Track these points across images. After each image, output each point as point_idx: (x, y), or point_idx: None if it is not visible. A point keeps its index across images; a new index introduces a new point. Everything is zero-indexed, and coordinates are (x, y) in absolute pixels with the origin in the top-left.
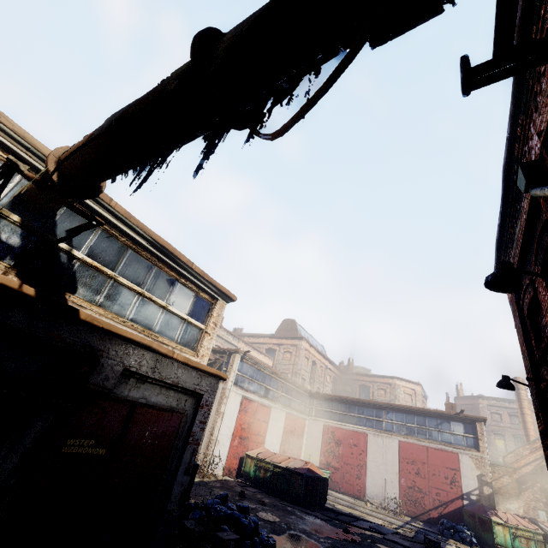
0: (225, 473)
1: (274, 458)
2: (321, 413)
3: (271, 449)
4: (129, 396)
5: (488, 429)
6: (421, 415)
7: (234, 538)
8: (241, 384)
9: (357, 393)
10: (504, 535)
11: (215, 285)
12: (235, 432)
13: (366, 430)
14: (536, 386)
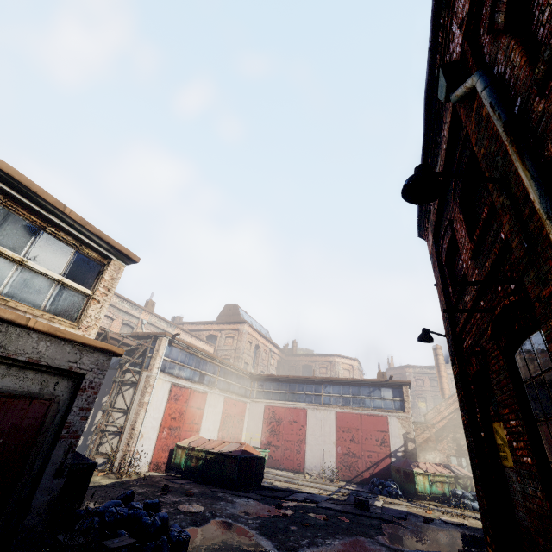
0: (152, 468)
1: (207, 445)
2: (262, 394)
3: (208, 436)
4: None
5: (413, 394)
6: (356, 385)
7: (127, 543)
8: (171, 371)
9: (300, 373)
10: (424, 483)
11: (104, 239)
12: (163, 423)
13: (306, 405)
14: (452, 332)
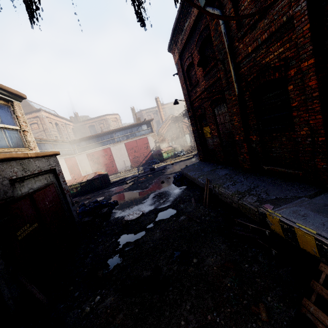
0: None
1: (77, 181)
2: (82, 149)
3: (67, 179)
4: (23, 193)
5: None
6: (130, 128)
7: (107, 209)
8: None
9: (89, 131)
10: (166, 155)
11: (5, 89)
12: None
13: (109, 146)
14: (189, 100)
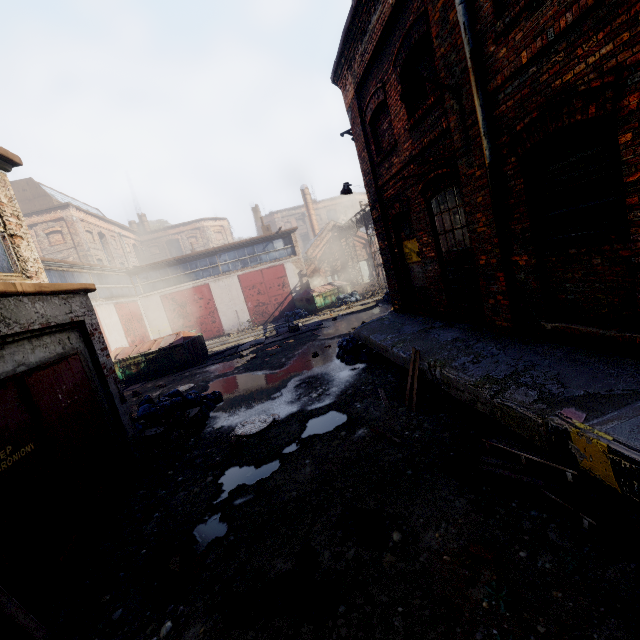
0: None
1: (139, 350)
2: (151, 286)
3: (120, 346)
4: (0, 375)
5: None
6: (250, 246)
7: (198, 410)
8: None
9: (167, 251)
10: (321, 300)
11: None
12: None
13: (207, 280)
14: (375, 185)
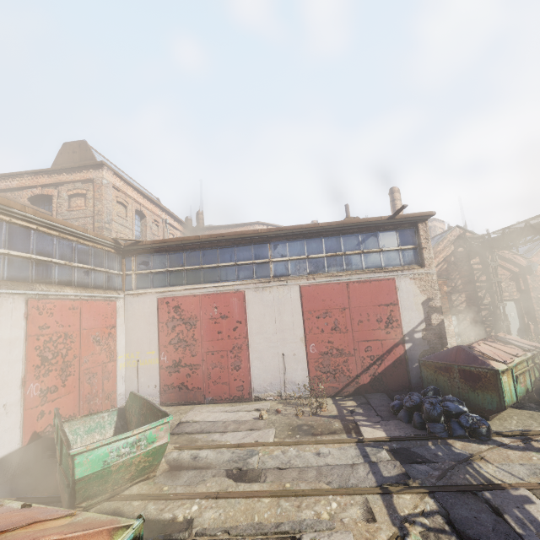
0: None
1: None
2: (149, 279)
3: None
4: None
5: None
6: (333, 235)
7: None
8: None
9: None
10: (509, 386)
11: None
12: None
13: (242, 285)
14: None
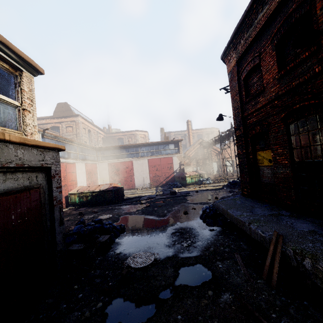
0: None
1: (90, 189)
2: (105, 157)
3: (82, 185)
4: None
5: None
6: (157, 145)
7: (108, 237)
8: None
9: (117, 143)
10: (189, 179)
11: (13, 50)
12: None
13: (132, 159)
14: (242, 115)
